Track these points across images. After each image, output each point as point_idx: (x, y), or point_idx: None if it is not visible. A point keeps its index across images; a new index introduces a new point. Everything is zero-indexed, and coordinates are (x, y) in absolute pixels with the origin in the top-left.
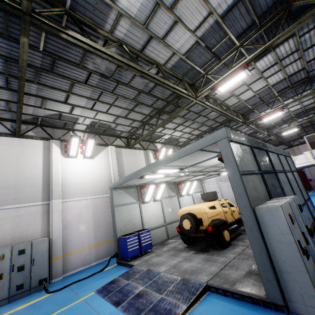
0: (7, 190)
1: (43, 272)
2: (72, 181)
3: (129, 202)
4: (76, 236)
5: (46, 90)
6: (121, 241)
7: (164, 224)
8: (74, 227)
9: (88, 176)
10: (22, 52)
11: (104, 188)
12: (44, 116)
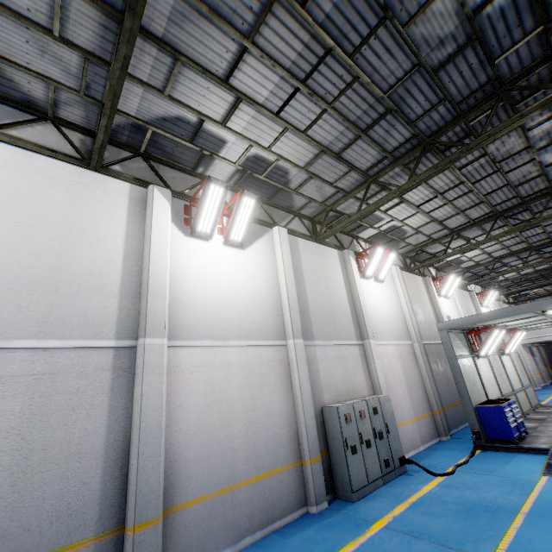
0: (327, 318)
1: (398, 447)
2: (373, 314)
3: (464, 353)
4: (396, 401)
5: (400, 177)
6: (486, 412)
7: (502, 397)
8: (391, 385)
9: (384, 309)
10: (508, 128)
11: (401, 331)
12: (348, 214)
